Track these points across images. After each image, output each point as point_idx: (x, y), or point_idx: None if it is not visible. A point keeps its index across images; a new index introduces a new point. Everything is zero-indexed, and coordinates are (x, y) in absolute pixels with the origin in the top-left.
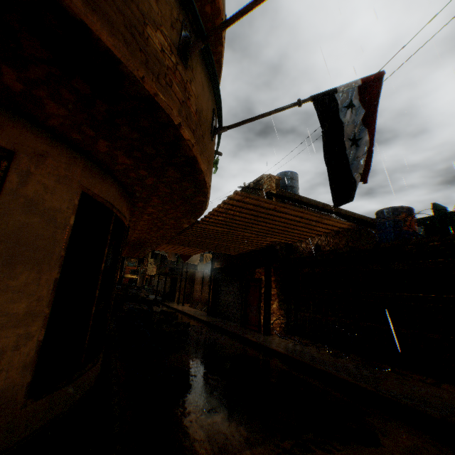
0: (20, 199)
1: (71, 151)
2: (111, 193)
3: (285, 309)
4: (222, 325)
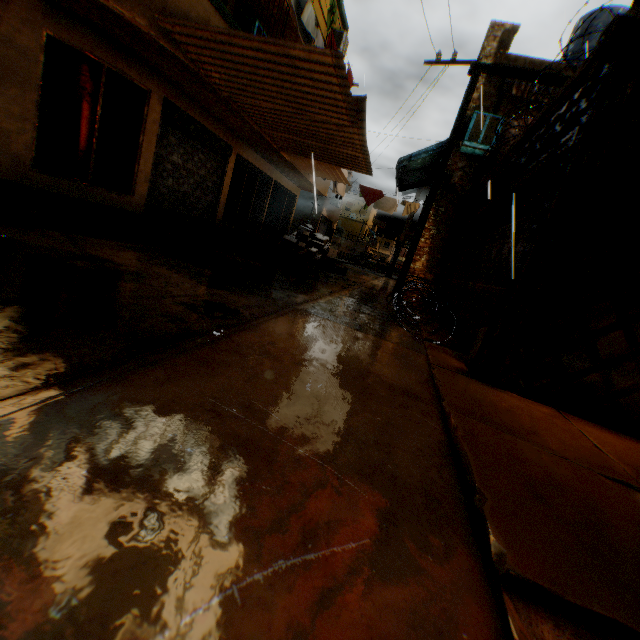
0: (1, 38)
1: (31, 0)
2: (89, 44)
3: (437, 274)
4: (374, 285)
